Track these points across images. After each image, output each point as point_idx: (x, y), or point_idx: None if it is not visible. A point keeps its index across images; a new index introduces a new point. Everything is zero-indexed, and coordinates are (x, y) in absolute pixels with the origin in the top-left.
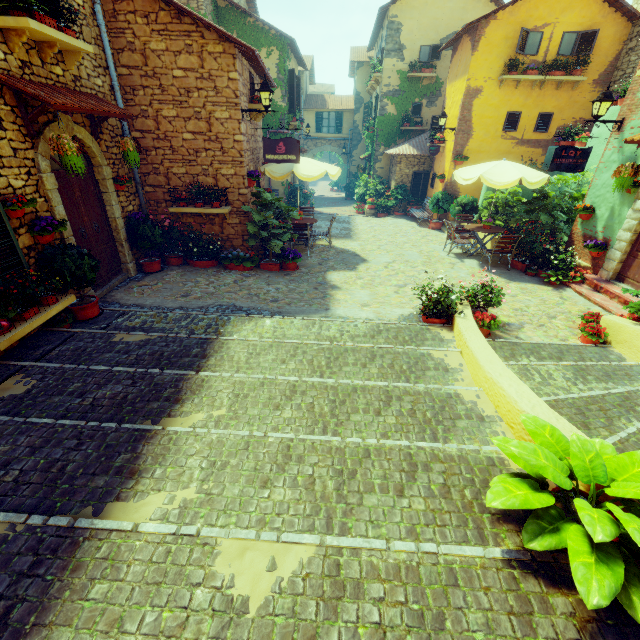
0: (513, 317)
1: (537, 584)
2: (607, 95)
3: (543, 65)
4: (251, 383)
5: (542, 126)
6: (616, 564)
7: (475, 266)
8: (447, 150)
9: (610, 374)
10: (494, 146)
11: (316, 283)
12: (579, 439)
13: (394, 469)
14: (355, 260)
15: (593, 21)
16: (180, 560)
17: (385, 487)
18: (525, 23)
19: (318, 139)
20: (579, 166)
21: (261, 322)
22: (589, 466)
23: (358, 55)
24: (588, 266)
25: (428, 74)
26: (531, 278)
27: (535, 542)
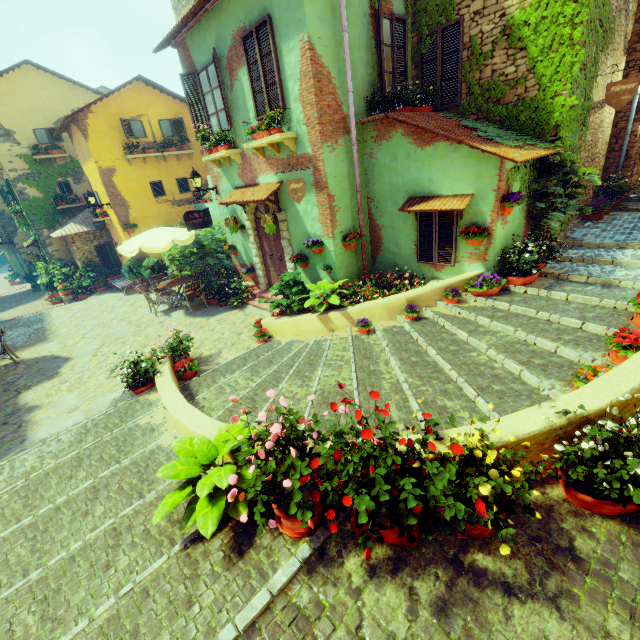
0: (214, 348)
1: (202, 545)
2: (195, 174)
3: (156, 145)
4: None
5: (184, 188)
6: (220, 500)
7: (181, 316)
8: (114, 222)
9: (271, 359)
10: (155, 210)
11: (5, 416)
12: (199, 438)
13: (100, 552)
14: (55, 364)
15: (175, 112)
16: None
17: (92, 574)
18: (122, 114)
19: None
20: (208, 222)
21: None
22: (207, 451)
23: None
24: (253, 285)
25: (58, 155)
26: (225, 308)
27: (189, 522)
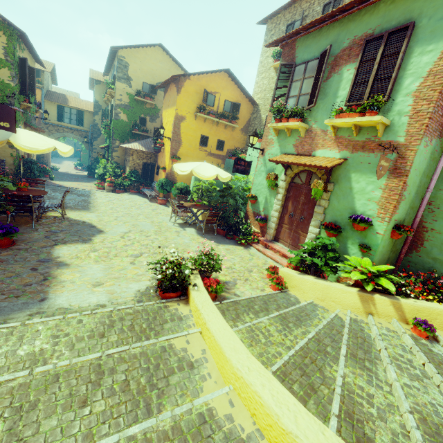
0: (228, 275)
1: None
2: (256, 134)
3: (217, 113)
4: None
5: (220, 147)
6: None
7: (194, 233)
8: (166, 151)
9: (299, 317)
10: (195, 154)
11: (36, 261)
12: None
13: None
14: (91, 231)
15: (237, 99)
16: None
17: None
18: (206, 87)
19: (60, 126)
20: (247, 171)
21: None
22: None
23: (96, 75)
24: (259, 232)
25: (149, 101)
26: (230, 241)
27: None
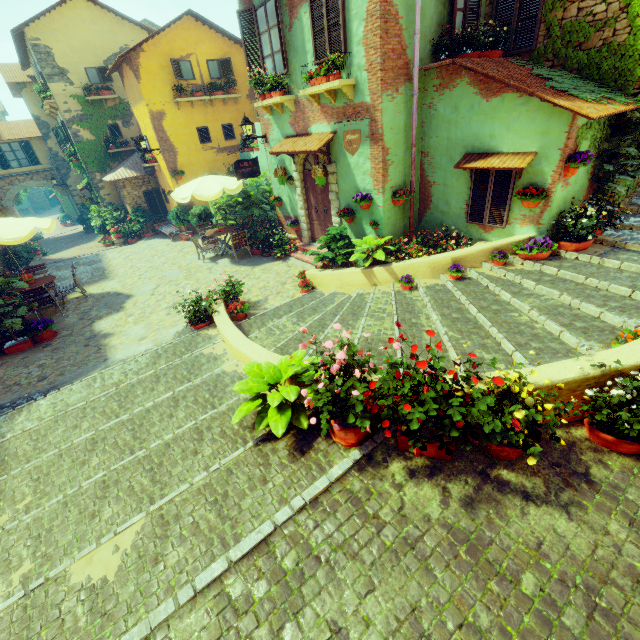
0: (260, 295)
1: (271, 444)
2: (246, 120)
3: (204, 87)
4: (48, 462)
5: (229, 135)
6: (287, 411)
7: (228, 264)
8: (163, 168)
9: (316, 308)
10: (201, 157)
11: (85, 340)
12: (266, 363)
13: (189, 443)
14: (119, 300)
15: (223, 51)
16: (39, 602)
17: (185, 456)
18: (171, 54)
19: (11, 176)
20: (256, 171)
21: (35, 407)
22: (273, 374)
23: (13, 74)
24: (296, 237)
25: (108, 96)
26: (268, 258)
27: (261, 426)
